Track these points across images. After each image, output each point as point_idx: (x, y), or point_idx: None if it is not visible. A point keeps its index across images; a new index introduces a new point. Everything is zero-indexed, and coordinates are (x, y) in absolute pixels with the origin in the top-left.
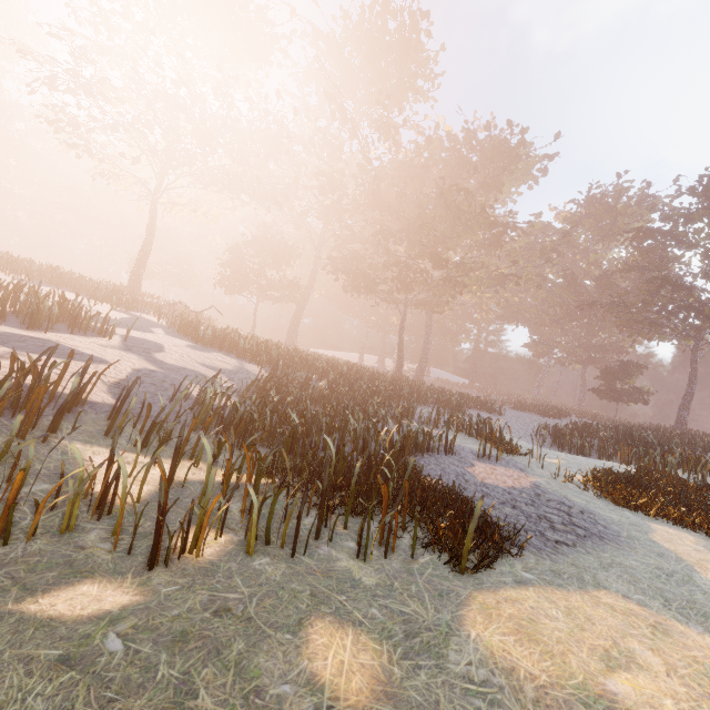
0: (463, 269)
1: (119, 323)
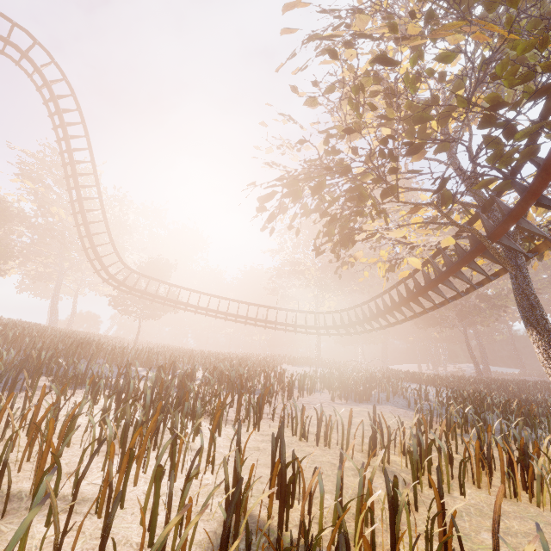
0: (501, 298)
1: None
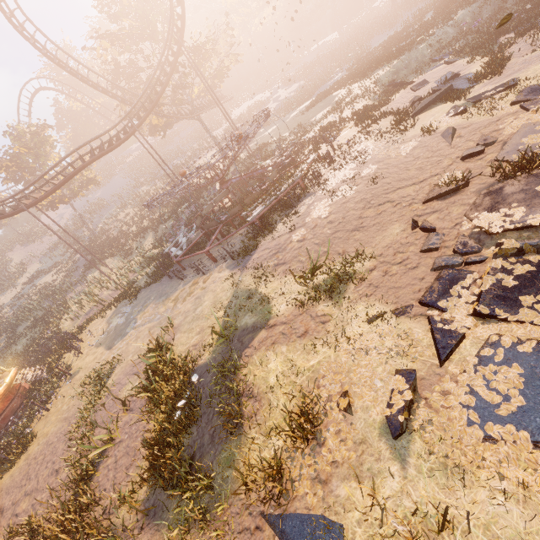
0: None
1: (271, 96)
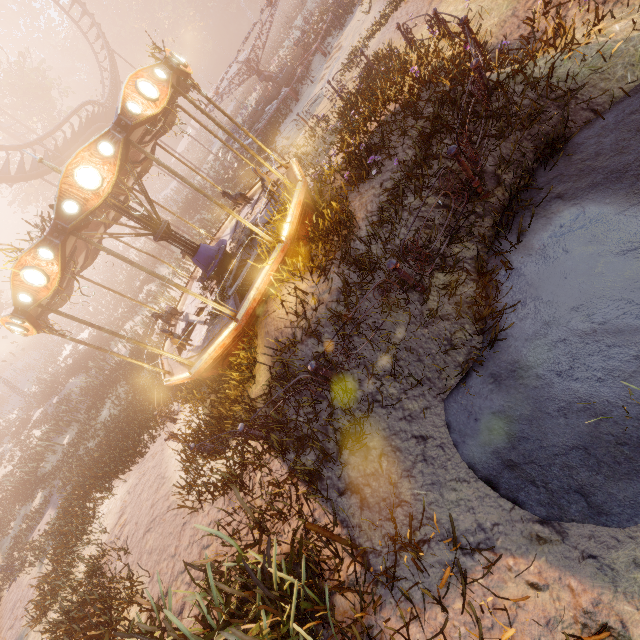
0: None
1: None
